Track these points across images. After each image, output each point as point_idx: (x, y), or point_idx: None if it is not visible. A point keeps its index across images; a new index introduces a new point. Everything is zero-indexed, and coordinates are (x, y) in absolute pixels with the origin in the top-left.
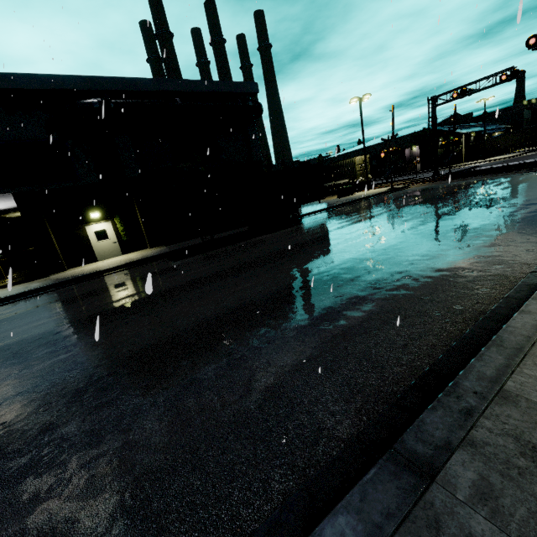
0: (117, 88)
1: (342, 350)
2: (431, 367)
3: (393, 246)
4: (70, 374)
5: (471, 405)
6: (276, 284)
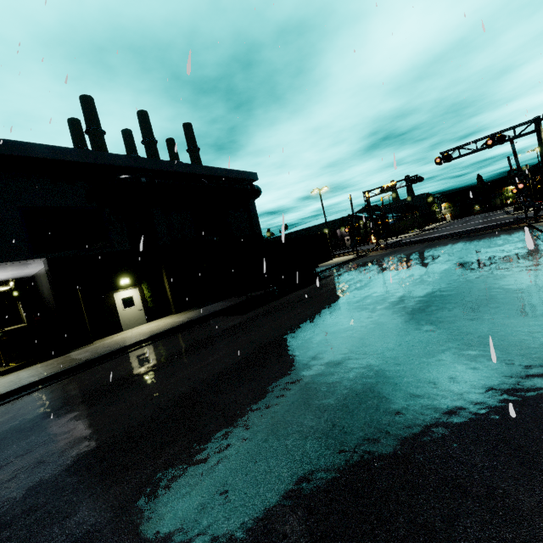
0: (156, 168)
1: None
2: None
3: (453, 275)
4: (367, 361)
5: None
6: (410, 301)
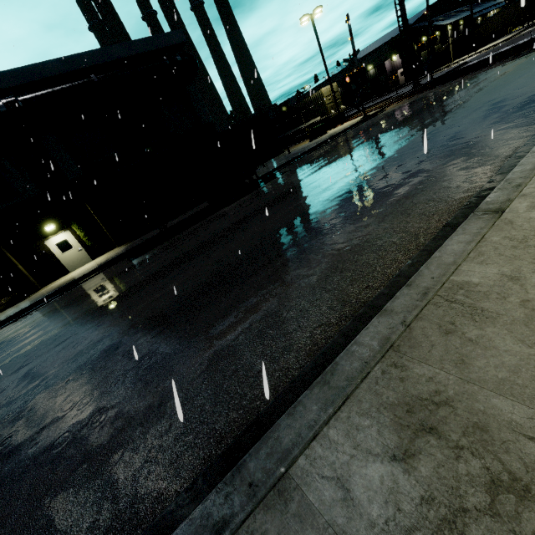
0: (20, 82)
1: (198, 385)
2: (260, 415)
3: (327, 205)
4: None
5: (232, 513)
6: (194, 282)
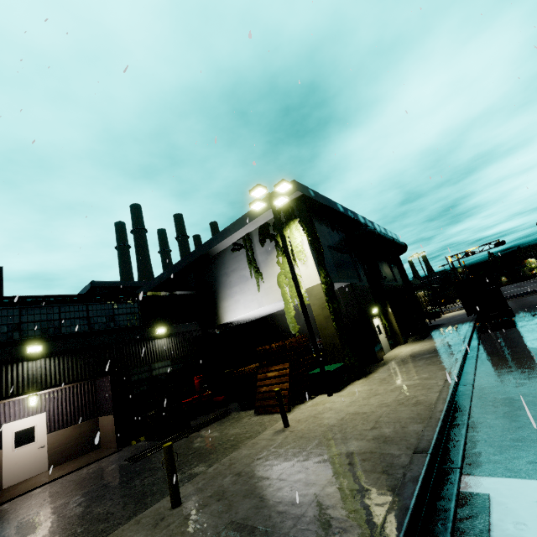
0: (369, 225)
1: None
2: None
3: None
4: None
5: None
6: None
